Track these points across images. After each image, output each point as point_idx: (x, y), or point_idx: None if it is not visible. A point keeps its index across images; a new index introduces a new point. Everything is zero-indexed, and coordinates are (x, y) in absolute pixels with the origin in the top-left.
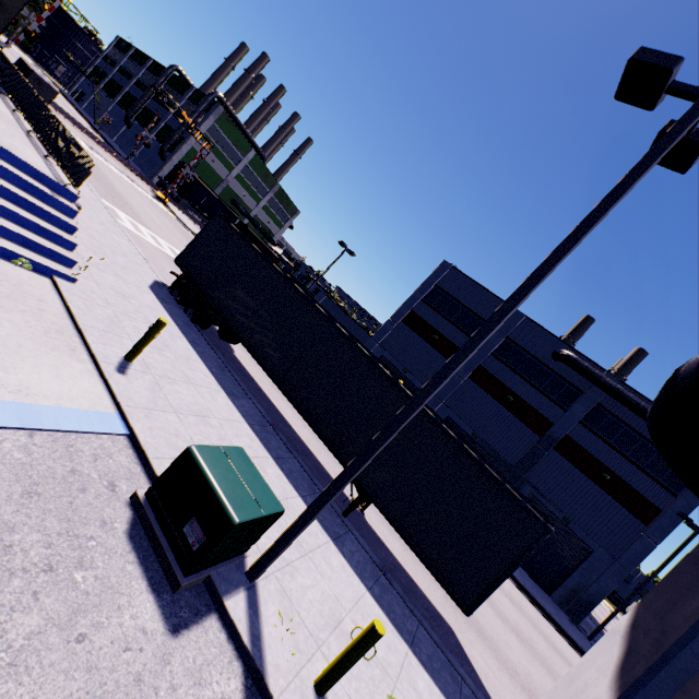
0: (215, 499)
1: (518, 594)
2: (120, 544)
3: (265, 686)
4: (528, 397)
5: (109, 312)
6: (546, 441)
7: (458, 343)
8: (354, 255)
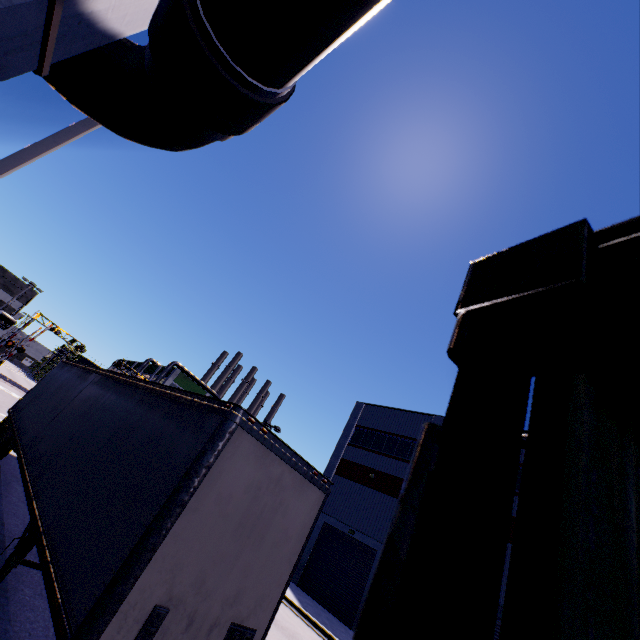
0: None
1: None
2: None
3: None
4: None
5: None
6: None
7: (395, 472)
8: (279, 428)
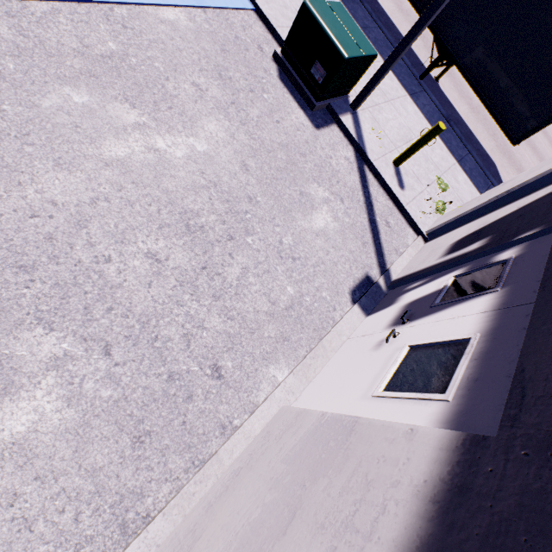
0: (330, 43)
1: None
2: (277, 83)
3: (366, 157)
4: None
5: None
6: None
7: None
8: None
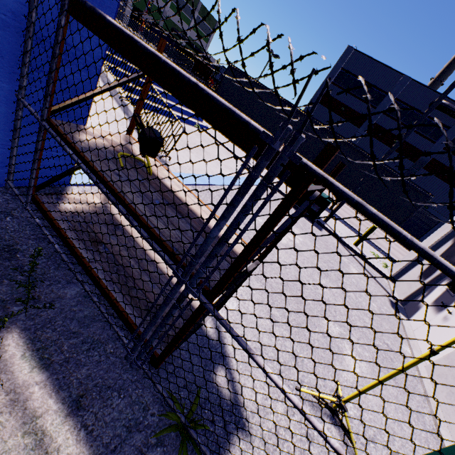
0: (321, 197)
1: (396, 243)
2: None
3: (344, 242)
4: (408, 138)
5: (223, 140)
6: (418, 165)
7: (359, 110)
8: (279, 57)
